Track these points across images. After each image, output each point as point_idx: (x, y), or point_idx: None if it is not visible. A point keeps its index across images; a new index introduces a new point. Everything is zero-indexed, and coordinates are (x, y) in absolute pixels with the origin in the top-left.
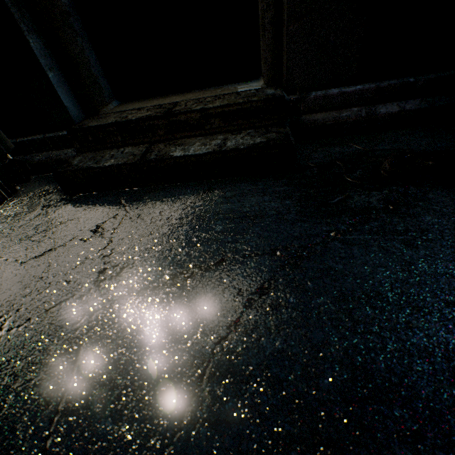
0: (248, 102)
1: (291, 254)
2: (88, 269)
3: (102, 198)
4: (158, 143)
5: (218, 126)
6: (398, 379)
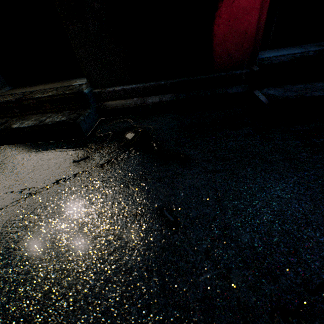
0: (63, 94)
1: (28, 193)
2: None
3: None
4: (15, 118)
5: (50, 108)
6: (4, 264)
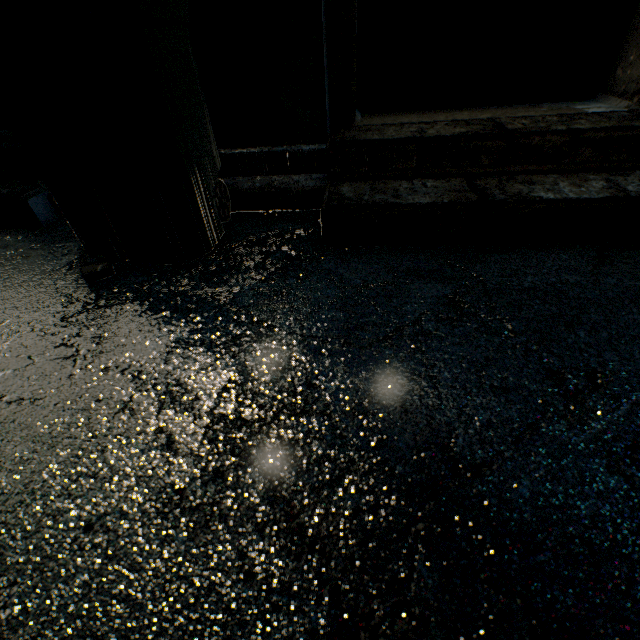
0: None
1: None
2: (517, 369)
3: (404, 255)
4: (478, 178)
5: (584, 161)
6: None
